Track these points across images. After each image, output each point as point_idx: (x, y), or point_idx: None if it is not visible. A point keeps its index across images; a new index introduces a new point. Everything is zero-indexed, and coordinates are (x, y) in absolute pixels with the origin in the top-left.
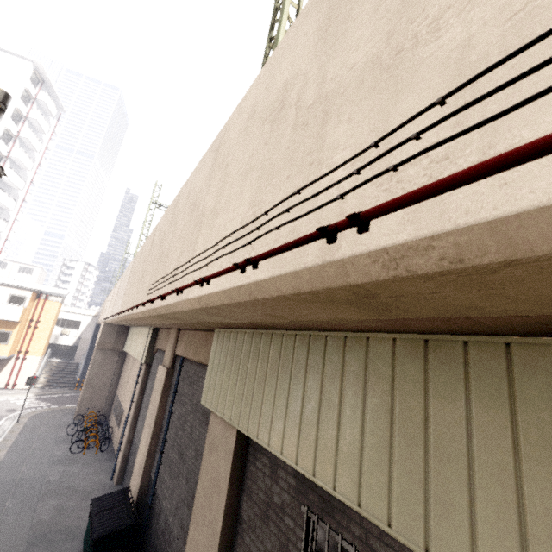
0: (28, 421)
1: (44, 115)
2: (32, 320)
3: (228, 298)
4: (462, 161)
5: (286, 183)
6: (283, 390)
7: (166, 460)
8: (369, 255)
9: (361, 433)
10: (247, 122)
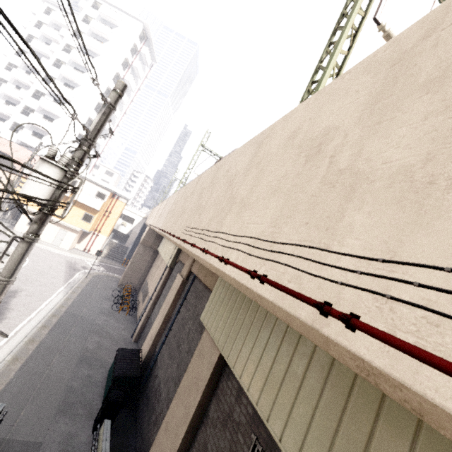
0: (92, 278)
1: (142, 64)
2: (106, 211)
3: (237, 286)
4: (449, 341)
5: (303, 228)
6: (261, 343)
7: (168, 343)
8: (349, 352)
9: (313, 413)
10: (288, 141)
